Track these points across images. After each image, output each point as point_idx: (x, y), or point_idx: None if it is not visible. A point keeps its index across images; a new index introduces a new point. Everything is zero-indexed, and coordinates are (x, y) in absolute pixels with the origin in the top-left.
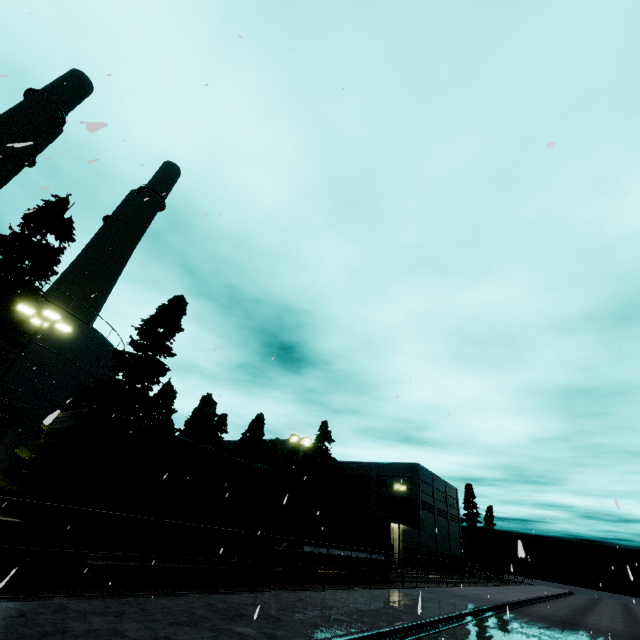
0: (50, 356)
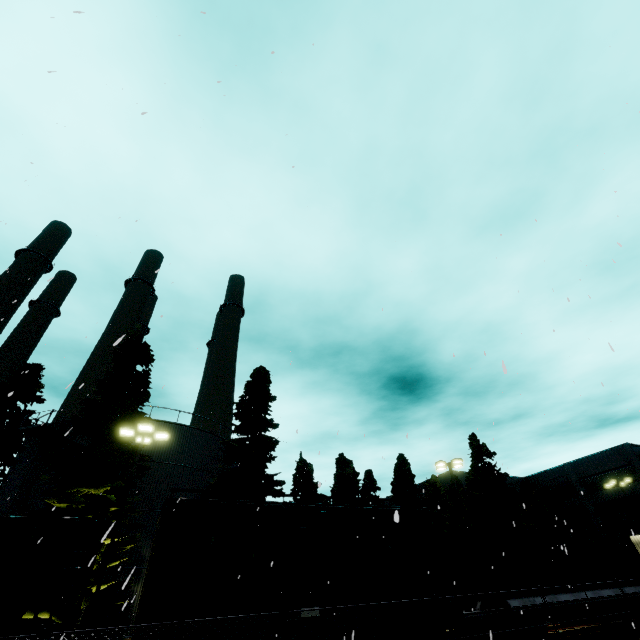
0: (176, 470)
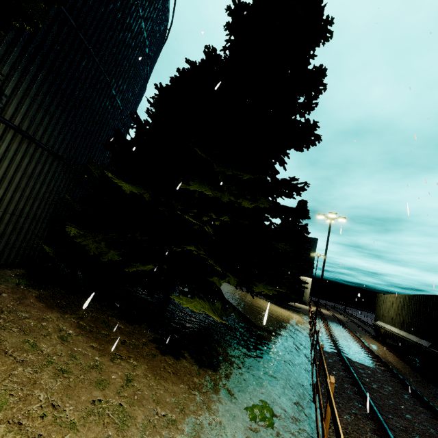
0: None
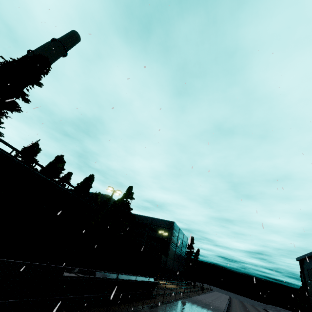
0: None
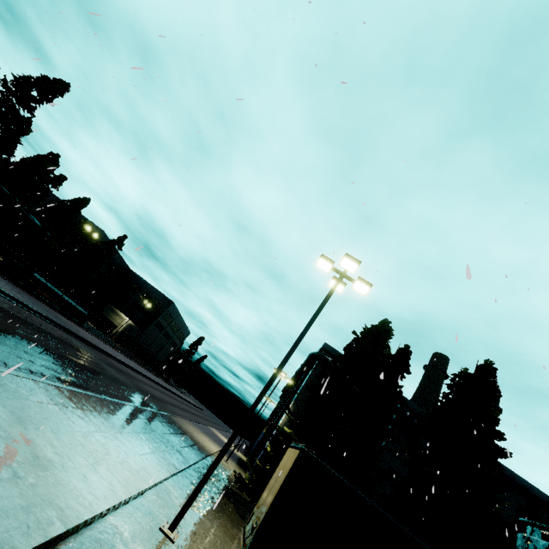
0: None
